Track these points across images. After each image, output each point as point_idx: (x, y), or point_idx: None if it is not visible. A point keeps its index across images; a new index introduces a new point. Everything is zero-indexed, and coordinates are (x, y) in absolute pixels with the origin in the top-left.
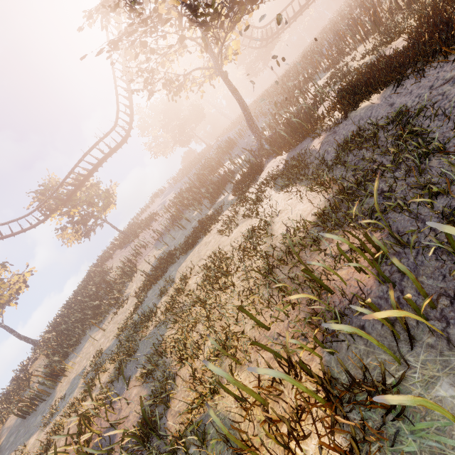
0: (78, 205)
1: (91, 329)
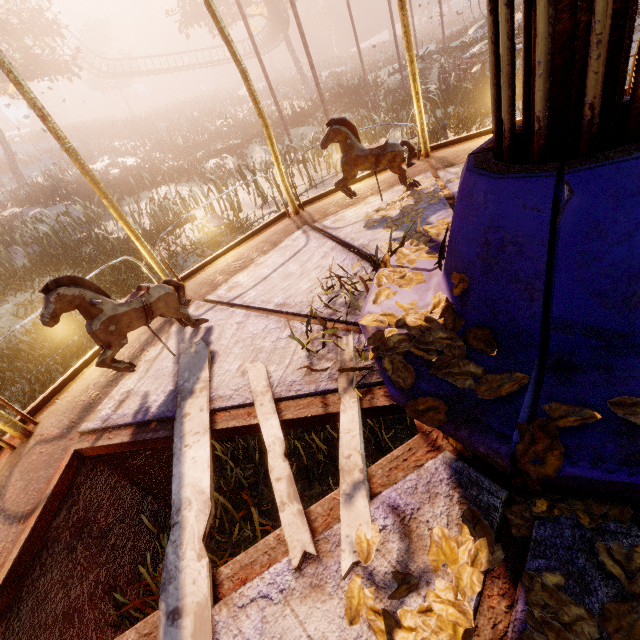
0: None
1: None
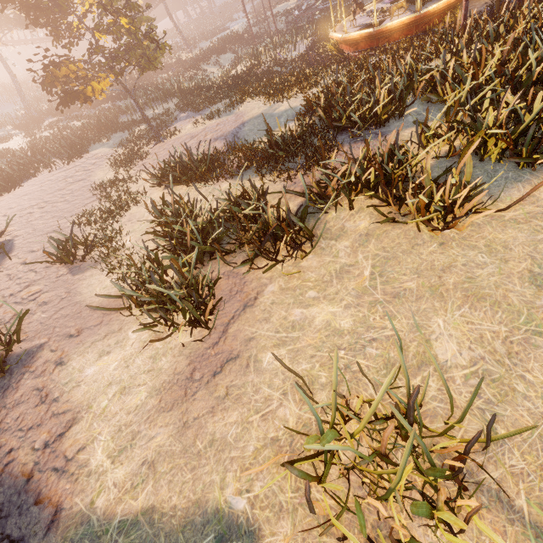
0: None
1: None
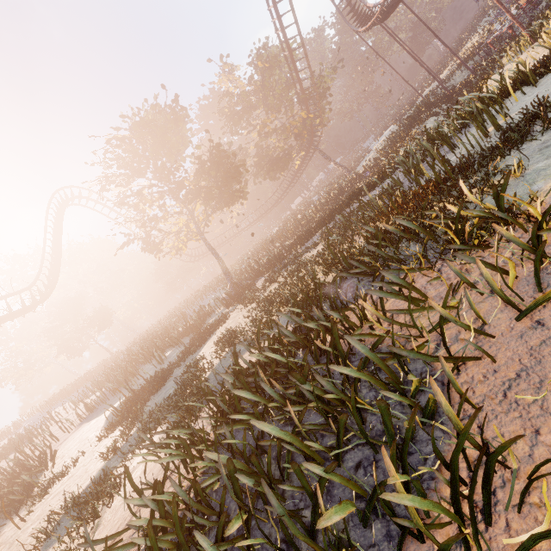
0: None
1: None
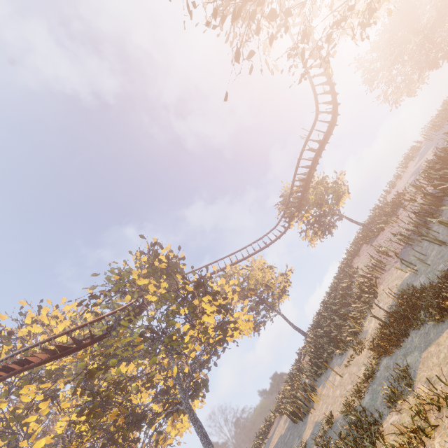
0: (309, 209)
1: (336, 355)
